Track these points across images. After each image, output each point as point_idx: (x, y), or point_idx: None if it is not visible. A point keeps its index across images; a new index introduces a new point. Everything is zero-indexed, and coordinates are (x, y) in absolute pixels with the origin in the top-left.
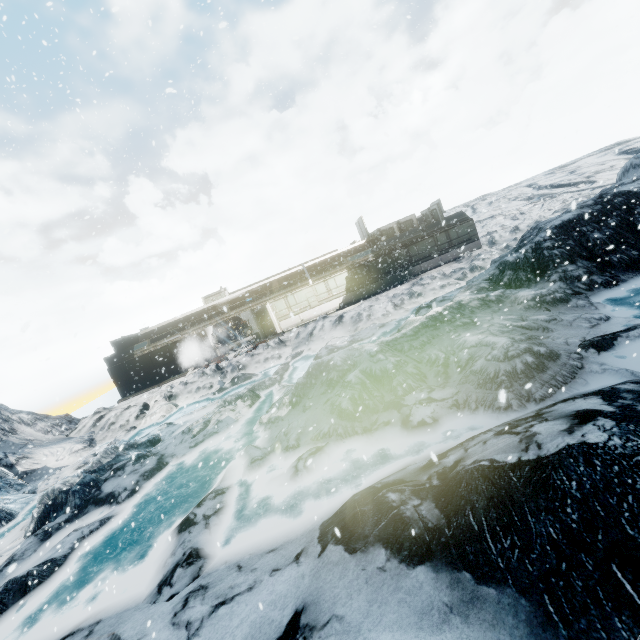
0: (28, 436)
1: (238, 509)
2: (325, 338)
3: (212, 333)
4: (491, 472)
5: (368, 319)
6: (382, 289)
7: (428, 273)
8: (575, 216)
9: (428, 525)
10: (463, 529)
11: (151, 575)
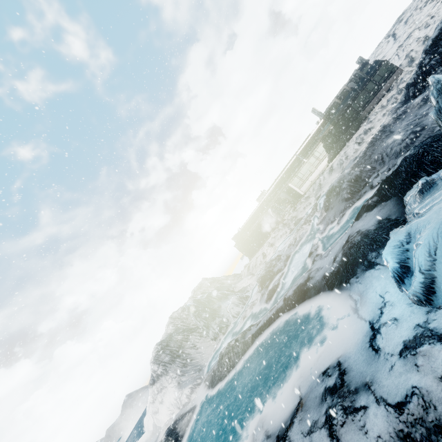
0: (229, 283)
1: (324, 244)
2: (328, 182)
3: (271, 212)
4: (386, 179)
5: (346, 160)
6: (348, 139)
7: (373, 111)
8: (438, 31)
9: (374, 201)
10: (382, 196)
11: (308, 267)
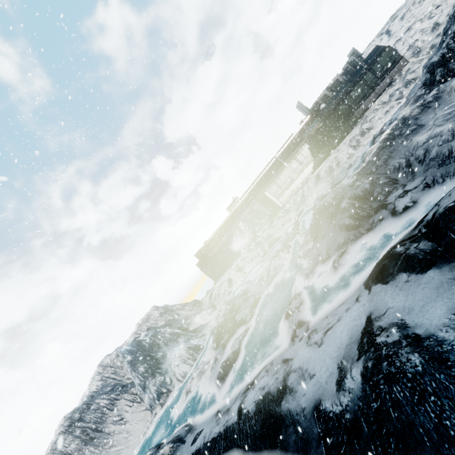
0: (185, 315)
1: (311, 299)
2: (313, 194)
3: (242, 226)
4: None
5: (338, 167)
6: (338, 141)
7: (370, 109)
8: None
9: (426, 252)
10: (449, 243)
11: (284, 339)
